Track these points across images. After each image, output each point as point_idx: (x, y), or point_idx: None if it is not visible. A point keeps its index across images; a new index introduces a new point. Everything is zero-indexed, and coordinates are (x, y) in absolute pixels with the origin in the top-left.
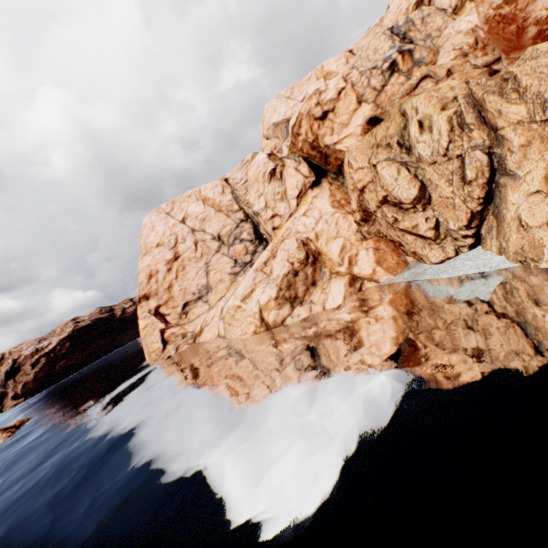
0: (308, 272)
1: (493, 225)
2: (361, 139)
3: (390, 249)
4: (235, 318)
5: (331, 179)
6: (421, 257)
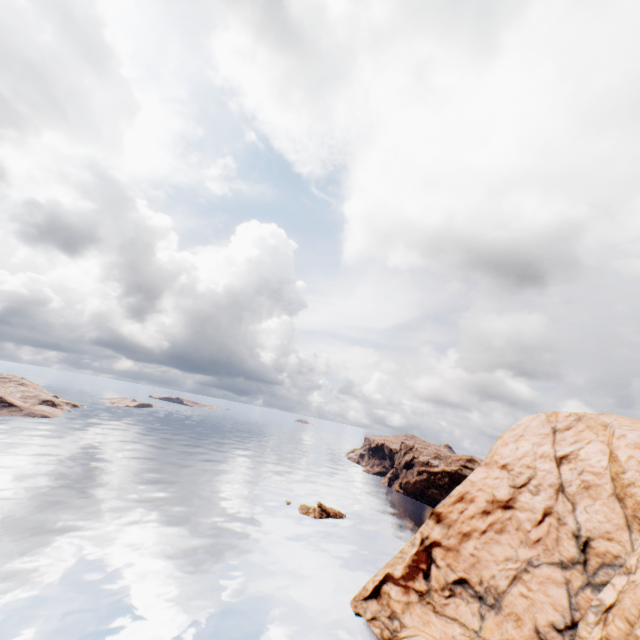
0: None
1: None
2: None
3: None
4: None
5: None
6: None
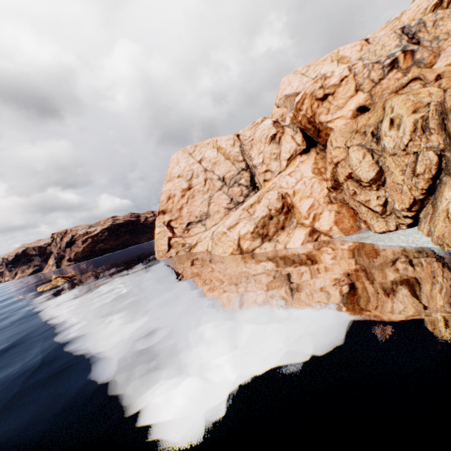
0: (280, 219)
1: (429, 212)
2: (346, 124)
3: (349, 215)
4: (220, 240)
5: (319, 150)
6: (369, 225)
